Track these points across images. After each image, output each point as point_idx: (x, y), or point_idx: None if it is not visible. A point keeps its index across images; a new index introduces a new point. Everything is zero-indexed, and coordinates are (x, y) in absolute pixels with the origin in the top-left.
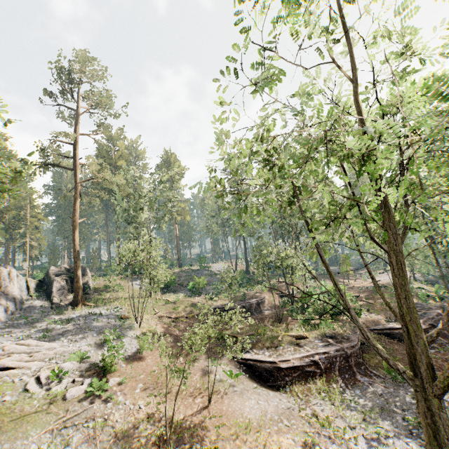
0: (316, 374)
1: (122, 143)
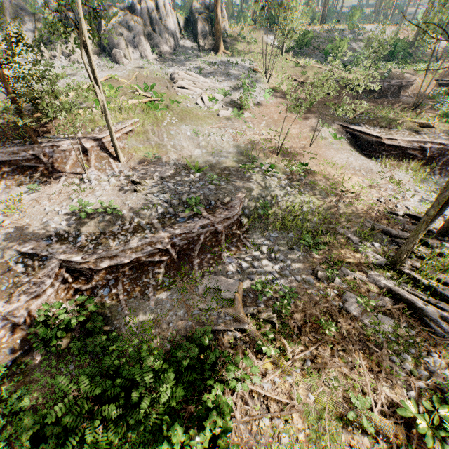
0: (416, 158)
1: None
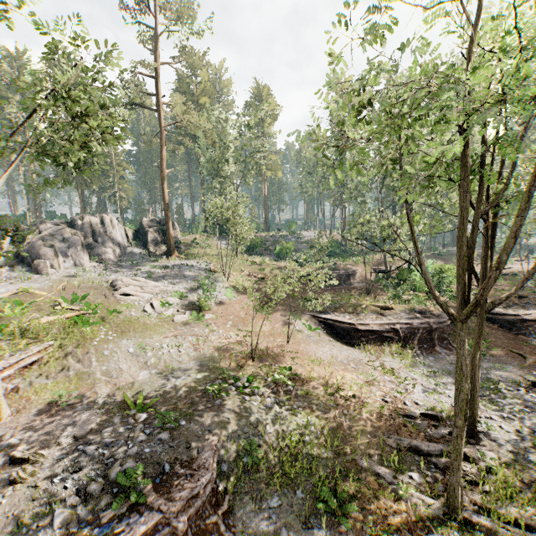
0: (394, 340)
1: (204, 72)
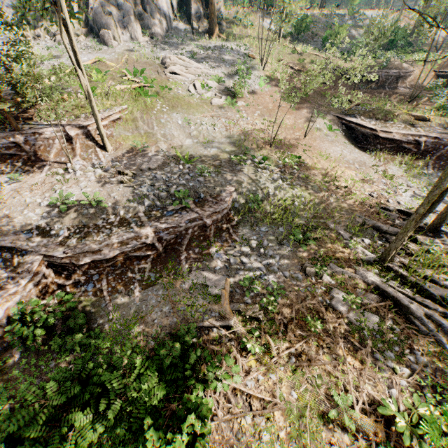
0: (410, 152)
1: None
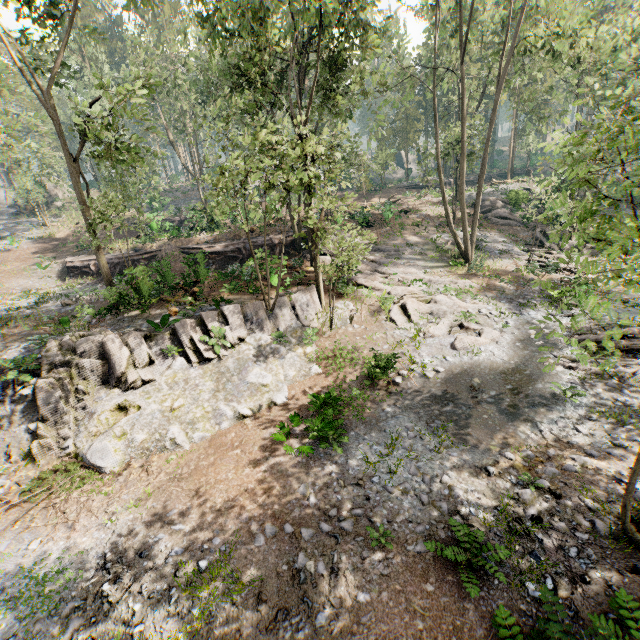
0: (90, 274)
1: None
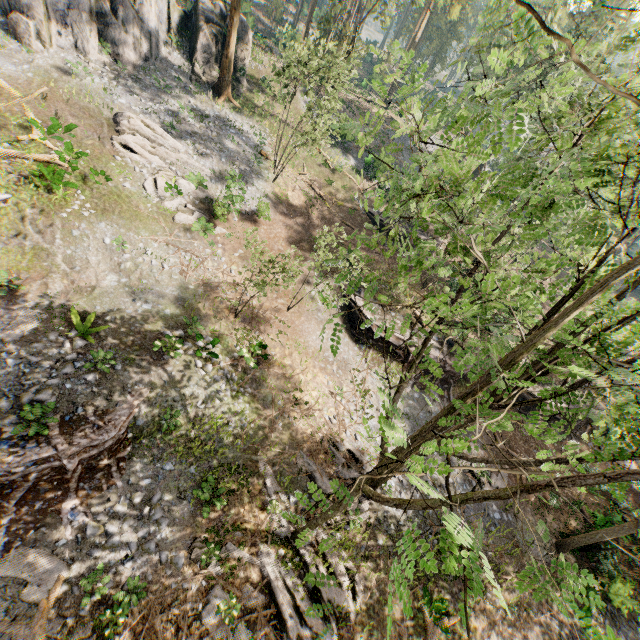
0: (399, 358)
1: None
